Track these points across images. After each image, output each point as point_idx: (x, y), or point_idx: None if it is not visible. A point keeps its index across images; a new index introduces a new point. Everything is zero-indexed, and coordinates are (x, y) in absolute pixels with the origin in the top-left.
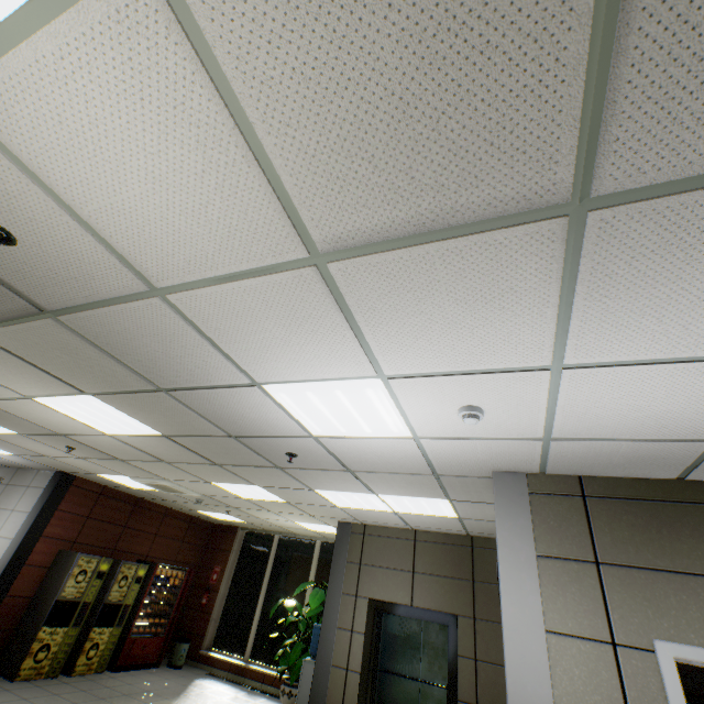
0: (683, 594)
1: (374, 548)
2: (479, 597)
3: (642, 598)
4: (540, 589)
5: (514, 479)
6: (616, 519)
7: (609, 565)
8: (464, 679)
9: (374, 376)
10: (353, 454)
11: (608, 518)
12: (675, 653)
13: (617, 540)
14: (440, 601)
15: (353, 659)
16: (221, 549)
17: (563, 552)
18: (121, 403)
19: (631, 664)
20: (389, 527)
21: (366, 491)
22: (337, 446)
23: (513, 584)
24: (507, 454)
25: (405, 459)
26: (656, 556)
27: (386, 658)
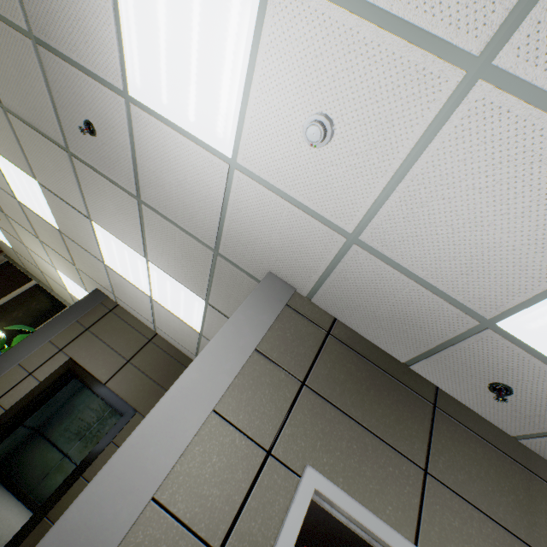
0: (356, 444)
1: (111, 325)
2: None
3: (321, 430)
4: (238, 375)
5: (283, 287)
6: (342, 363)
7: (312, 391)
8: (102, 462)
9: None
10: (155, 166)
11: (336, 359)
12: (319, 486)
13: (332, 377)
14: (133, 394)
15: (10, 396)
16: None
17: (281, 360)
18: None
19: (272, 478)
20: (137, 319)
21: (141, 248)
22: (145, 135)
23: (215, 357)
24: (300, 249)
25: (202, 205)
26: (354, 405)
27: (51, 424)
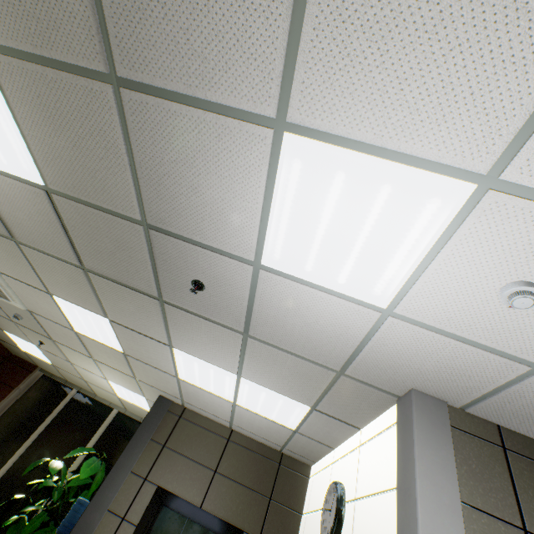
0: None
1: (185, 434)
2: (270, 518)
3: None
4: None
5: (435, 404)
6: None
7: None
8: None
9: (472, 178)
10: (277, 311)
11: (531, 480)
12: None
13: None
14: (232, 510)
15: None
16: (5, 382)
17: (488, 506)
18: (23, 88)
19: None
20: (209, 418)
21: (233, 368)
22: (271, 290)
23: (435, 531)
24: (461, 373)
25: (333, 339)
26: None
27: None
